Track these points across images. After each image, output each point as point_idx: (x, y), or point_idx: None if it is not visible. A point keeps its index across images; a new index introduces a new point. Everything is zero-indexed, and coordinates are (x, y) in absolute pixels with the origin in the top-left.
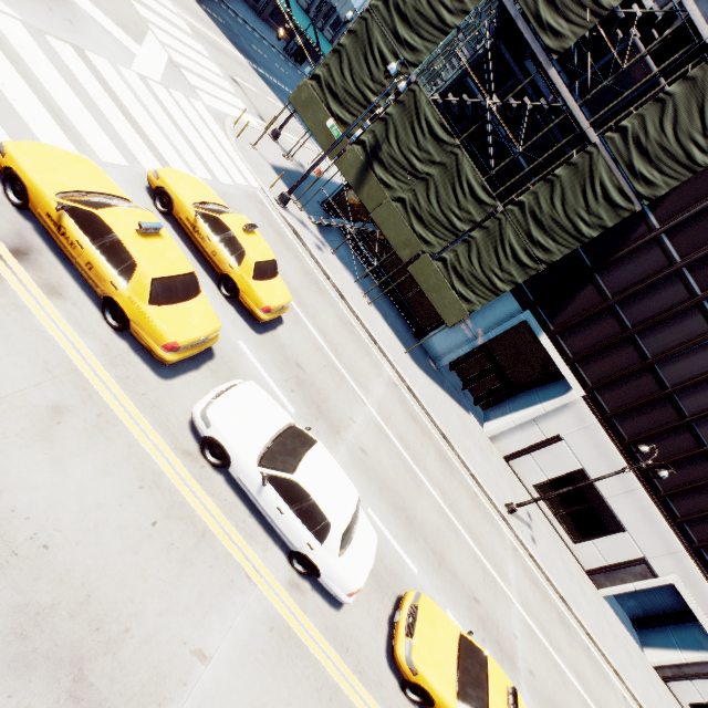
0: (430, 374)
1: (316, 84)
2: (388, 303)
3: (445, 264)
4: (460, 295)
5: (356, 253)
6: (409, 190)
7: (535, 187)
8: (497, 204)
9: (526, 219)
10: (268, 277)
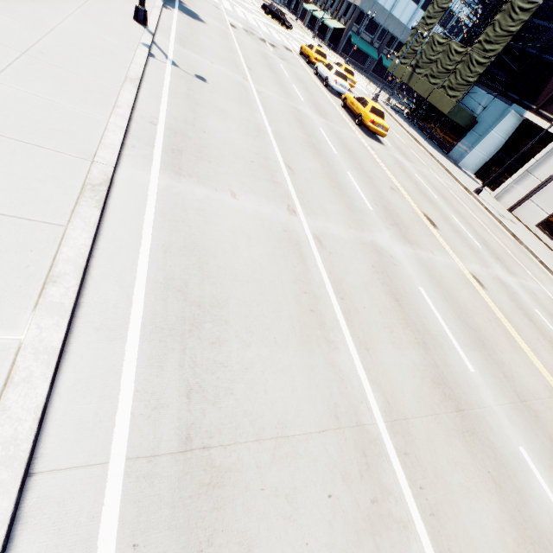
0: (444, 157)
1: (397, 59)
2: (428, 139)
3: (444, 88)
4: (451, 97)
5: (416, 127)
6: (429, 69)
7: (485, 31)
8: (467, 49)
9: (482, 45)
10: (349, 74)
